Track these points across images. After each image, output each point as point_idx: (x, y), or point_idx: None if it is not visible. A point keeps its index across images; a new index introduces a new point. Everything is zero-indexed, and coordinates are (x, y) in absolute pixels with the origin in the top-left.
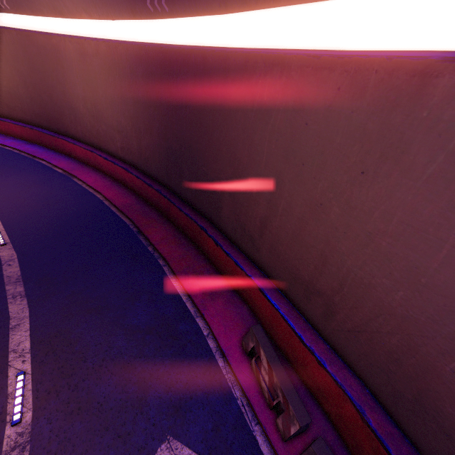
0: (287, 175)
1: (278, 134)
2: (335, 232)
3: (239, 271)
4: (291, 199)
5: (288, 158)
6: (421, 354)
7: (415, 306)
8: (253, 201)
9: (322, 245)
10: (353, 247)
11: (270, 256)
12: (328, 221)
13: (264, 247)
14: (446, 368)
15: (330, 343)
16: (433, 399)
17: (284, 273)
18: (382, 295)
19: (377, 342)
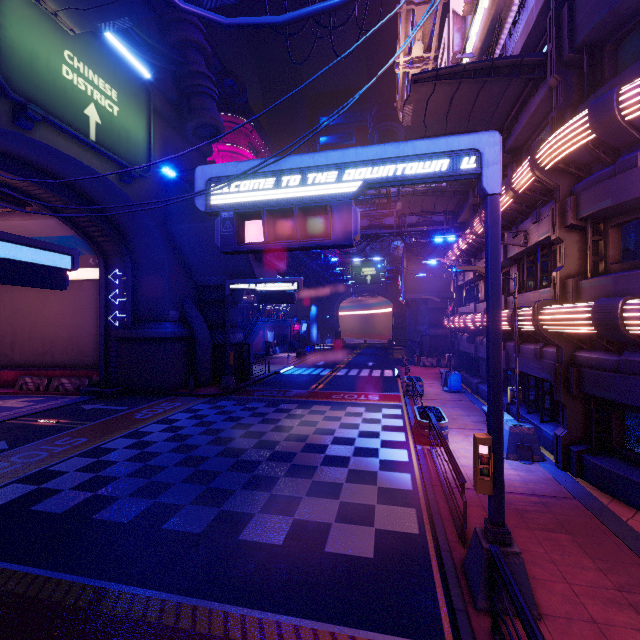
0: (18, 318)
1: (8, 305)
2: (43, 327)
3: (3, 372)
4: (23, 326)
5: (16, 312)
6: (76, 342)
7: (69, 332)
8: (3, 337)
9: (41, 334)
10: (50, 328)
11: (21, 356)
12: (40, 325)
13: (17, 354)
14: (80, 340)
15: (59, 366)
16: (83, 350)
17: (31, 358)
18: (63, 335)
19: (68, 350)
